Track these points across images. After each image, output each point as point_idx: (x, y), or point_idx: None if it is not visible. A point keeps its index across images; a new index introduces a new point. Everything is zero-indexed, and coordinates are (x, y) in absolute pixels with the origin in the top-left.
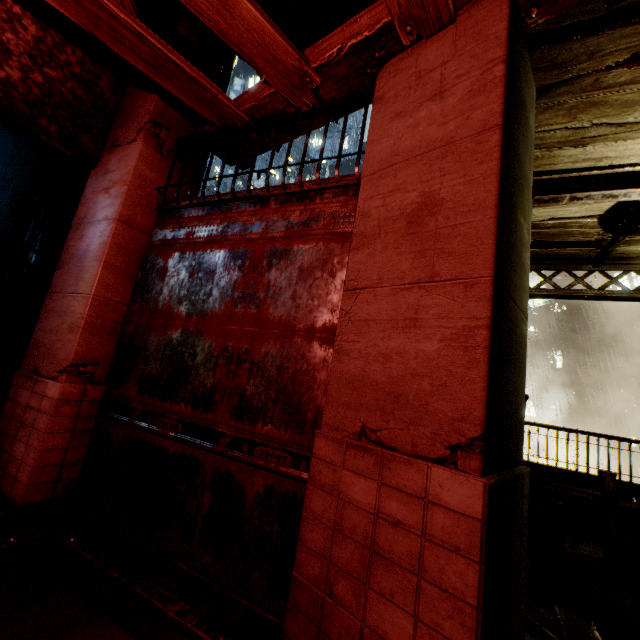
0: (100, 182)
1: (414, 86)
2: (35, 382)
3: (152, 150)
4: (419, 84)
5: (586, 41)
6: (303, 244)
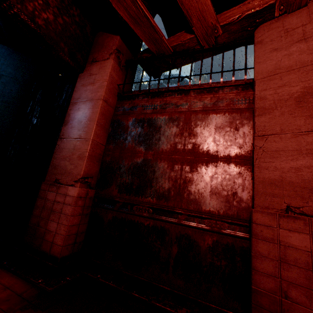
0: (87, 80)
1: (284, 36)
2: (58, 187)
3: (116, 64)
4: (287, 35)
5: None
6: (215, 114)
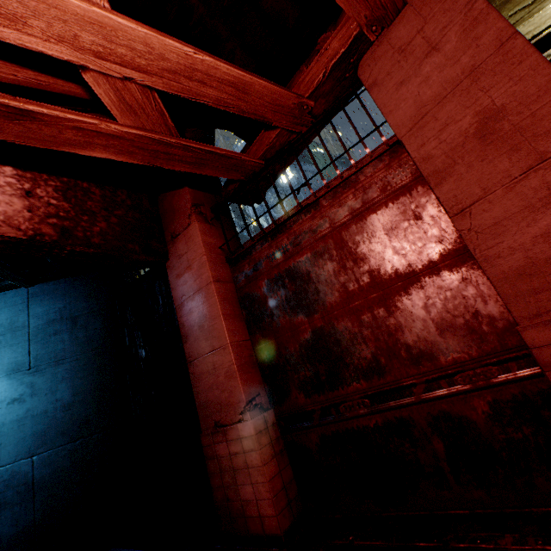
0: (179, 266)
1: (401, 59)
2: (224, 433)
3: (203, 224)
4: (405, 55)
5: None
6: (374, 213)
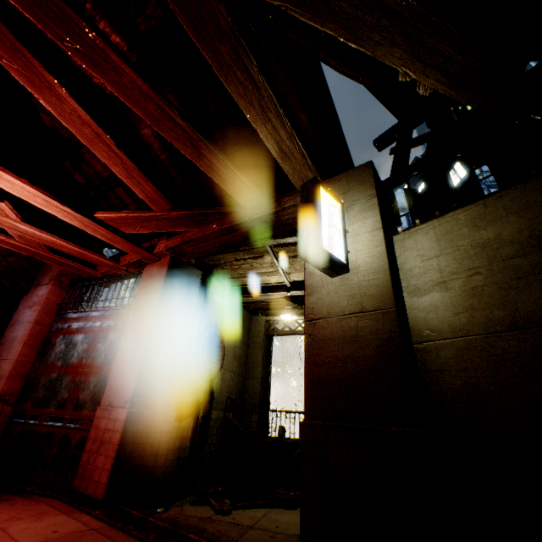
0: (28, 302)
1: (149, 278)
2: None
3: (57, 287)
4: (150, 278)
5: (218, 256)
6: (113, 332)
